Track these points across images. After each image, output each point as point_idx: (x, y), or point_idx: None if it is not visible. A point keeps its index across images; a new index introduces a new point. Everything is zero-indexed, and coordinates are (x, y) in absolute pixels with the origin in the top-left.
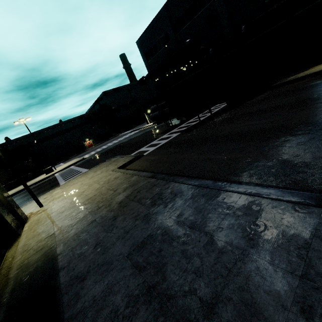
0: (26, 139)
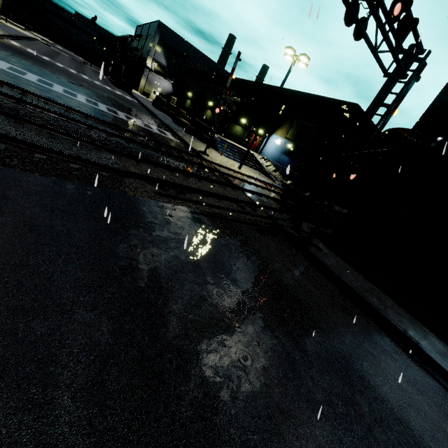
0: None
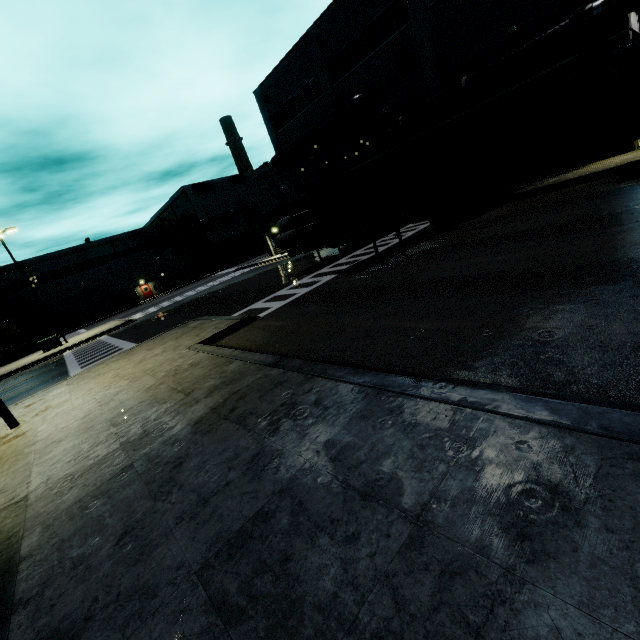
0: (5, 274)
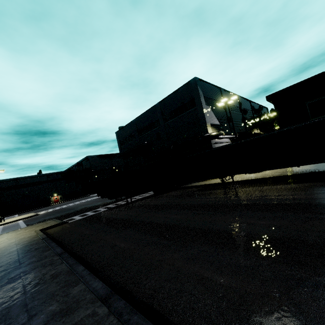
0: None
